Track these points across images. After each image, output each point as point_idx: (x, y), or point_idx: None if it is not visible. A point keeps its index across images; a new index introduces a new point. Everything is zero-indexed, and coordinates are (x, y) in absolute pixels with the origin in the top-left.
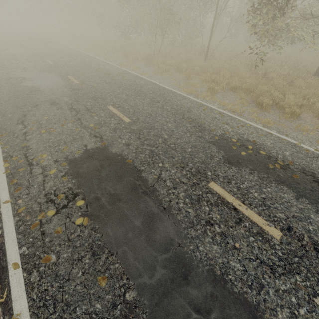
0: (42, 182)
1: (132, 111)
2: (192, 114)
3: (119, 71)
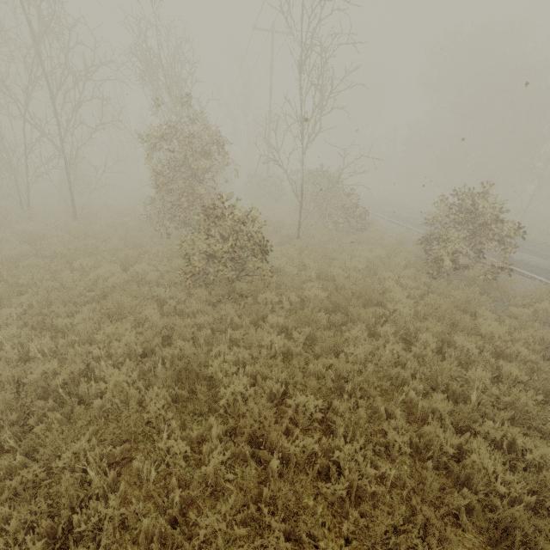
0: None
1: None
2: None
3: None
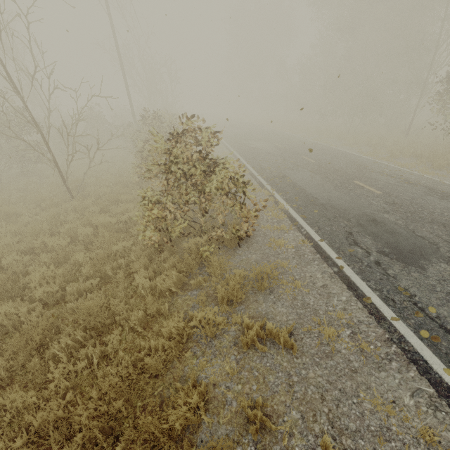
0: (270, 173)
1: (318, 159)
2: (361, 163)
3: (312, 142)
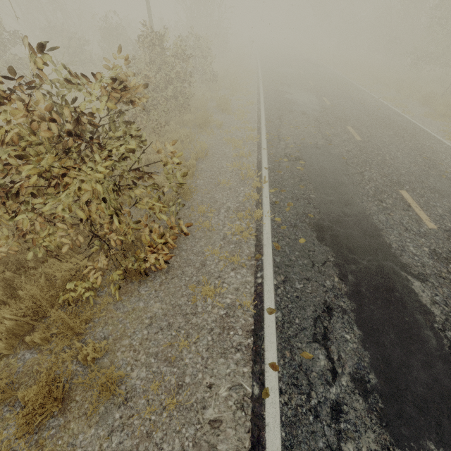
0: (284, 148)
1: (368, 135)
2: (434, 156)
3: (378, 103)
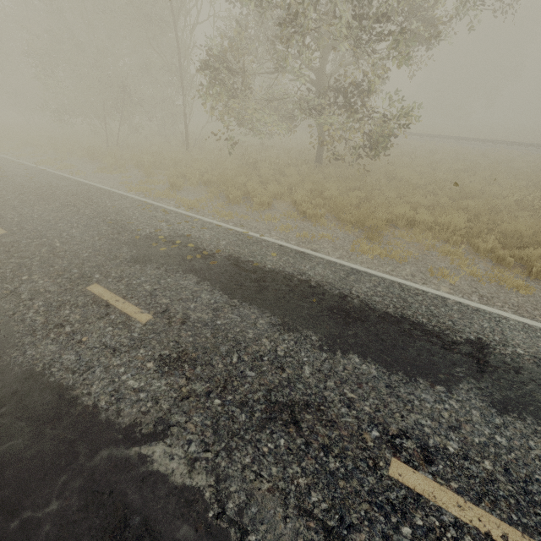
0: None
1: (18, 221)
2: (120, 215)
3: (30, 170)
